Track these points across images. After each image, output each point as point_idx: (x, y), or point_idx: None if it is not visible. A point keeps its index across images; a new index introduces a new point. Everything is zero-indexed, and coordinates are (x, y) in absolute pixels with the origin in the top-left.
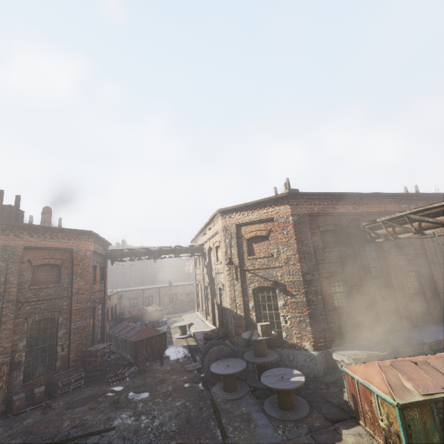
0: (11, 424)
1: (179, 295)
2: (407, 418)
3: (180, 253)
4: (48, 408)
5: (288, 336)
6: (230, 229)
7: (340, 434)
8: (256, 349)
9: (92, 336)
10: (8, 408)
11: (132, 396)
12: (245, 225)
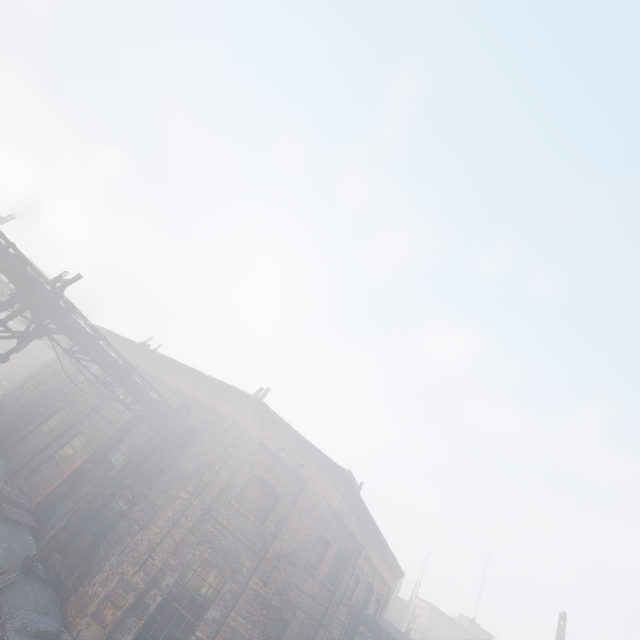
0: None
1: None
2: None
3: None
4: None
5: None
6: None
7: None
8: None
9: None
10: None
11: None
12: None
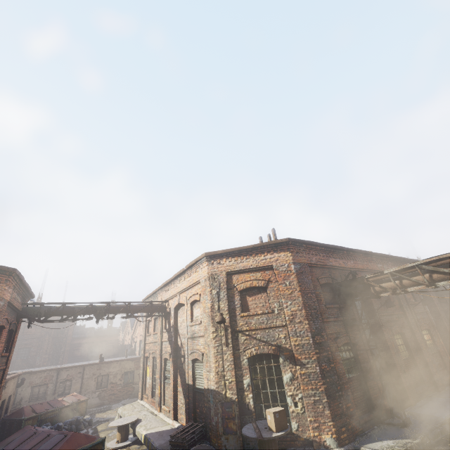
0: None
1: (112, 376)
2: None
3: (136, 312)
4: None
5: (300, 428)
6: (219, 278)
7: None
8: None
9: None
10: None
11: None
12: (238, 274)
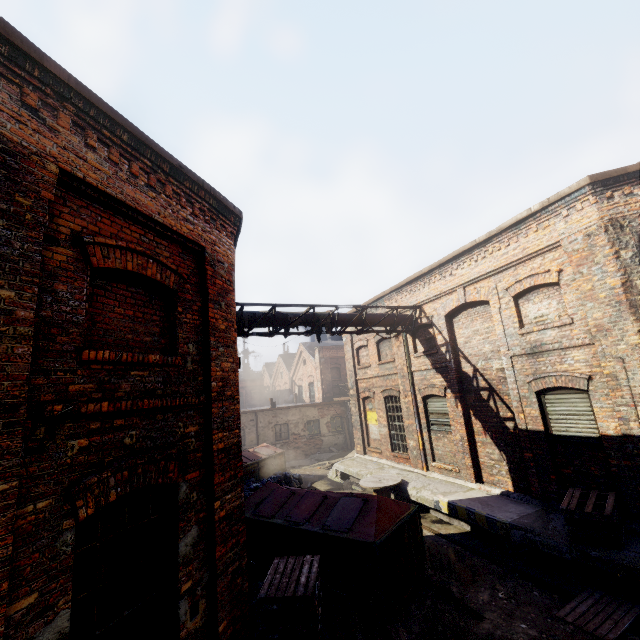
0: None
1: (292, 425)
2: None
3: (374, 324)
4: None
5: None
6: (635, 225)
7: None
8: None
9: None
10: None
11: None
12: None
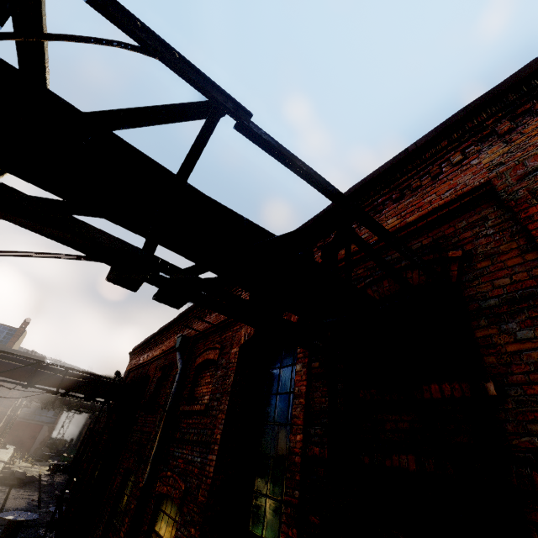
0: None
1: None
2: None
3: None
4: None
5: None
6: None
7: None
8: None
9: None
10: None
11: None
12: None
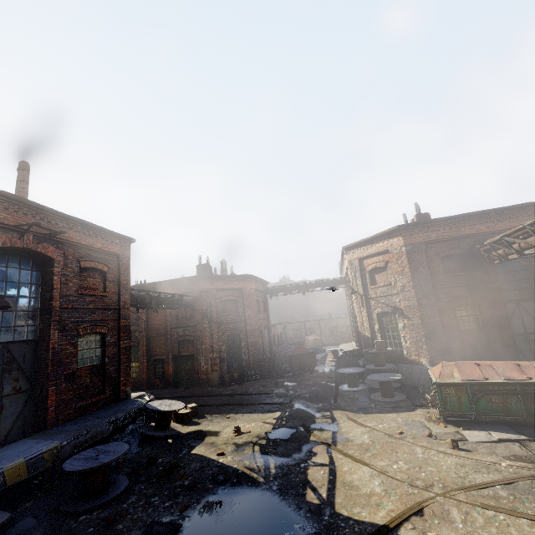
0: (225, 387)
1: (339, 327)
2: (444, 392)
3: (325, 286)
4: (241, 384)
5: (408, 354)
6: (354, 263)
7: (414, 410)
8: (374, 360)
9: (263, 351)
10: (222, 382)
11: (286, 383)
12: (366, 259)
